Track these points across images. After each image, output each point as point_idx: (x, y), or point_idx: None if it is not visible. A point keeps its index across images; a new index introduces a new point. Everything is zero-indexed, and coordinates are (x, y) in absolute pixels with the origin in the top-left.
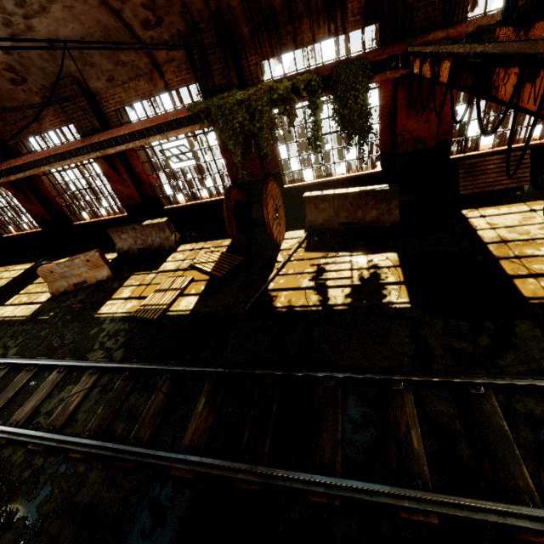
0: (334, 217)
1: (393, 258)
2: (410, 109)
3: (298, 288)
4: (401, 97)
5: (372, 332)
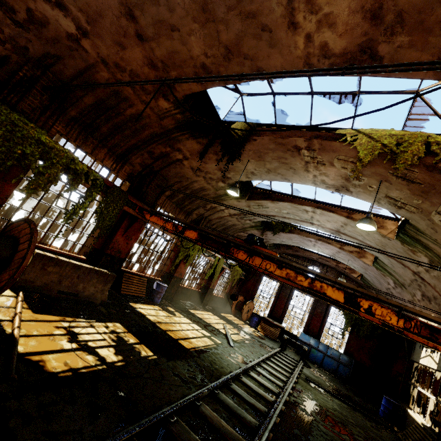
0: (56, 283)
1: (120, 326)
2: (126, 232)
3: (64, 350)
4: (125, 223)
5: (156, 377)
